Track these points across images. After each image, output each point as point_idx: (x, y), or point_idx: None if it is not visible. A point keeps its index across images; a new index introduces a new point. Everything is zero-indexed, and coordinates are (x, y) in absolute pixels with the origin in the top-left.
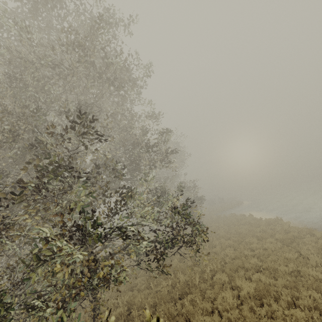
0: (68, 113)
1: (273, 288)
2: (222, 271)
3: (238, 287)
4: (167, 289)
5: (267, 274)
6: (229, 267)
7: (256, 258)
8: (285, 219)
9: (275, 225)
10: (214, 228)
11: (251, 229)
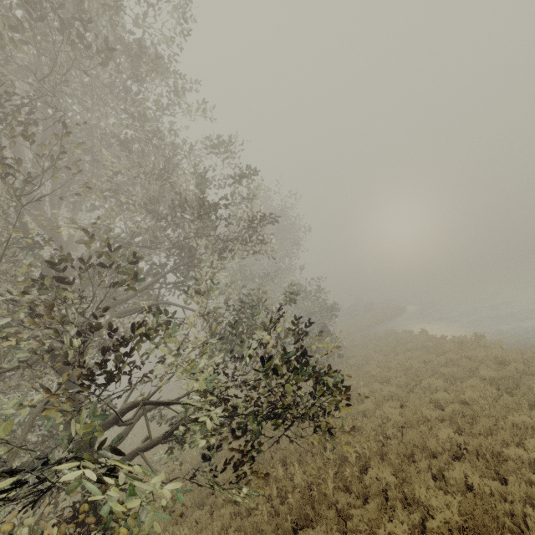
0: (17, 147)
1: (502, 505)
2: (380, 456)
3: (418, 498)
4: (267, 509)
5: (480, 466)
6: (396, 451)
7: (448, 424)
8: (488, 335)
9: (473, 349)
10: (359, 361)
11: (428, 359)
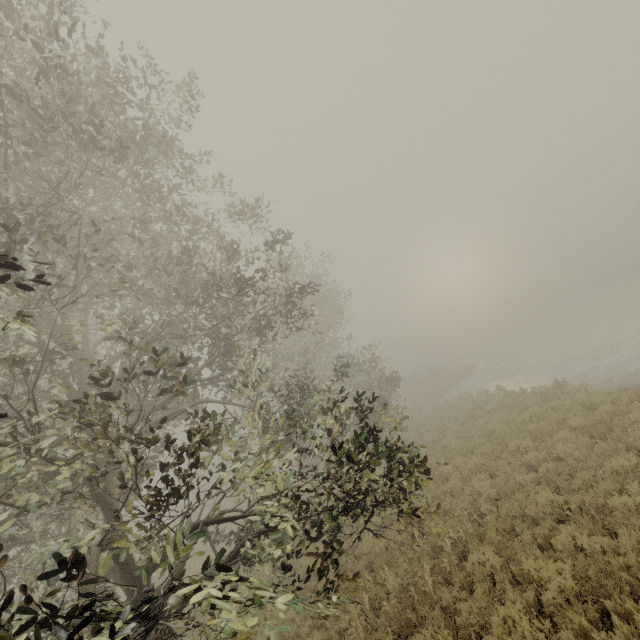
0: (16, 253)
1: (616, 560)
2: (478, 538)
3: (528, 574)
4: (362, 625)
5: (587, 524)
6: (494, 527)
7: (545, 486)
8: (570, 380)
9: (557, 398)
10: (434, 435)
11: (511, 418)
